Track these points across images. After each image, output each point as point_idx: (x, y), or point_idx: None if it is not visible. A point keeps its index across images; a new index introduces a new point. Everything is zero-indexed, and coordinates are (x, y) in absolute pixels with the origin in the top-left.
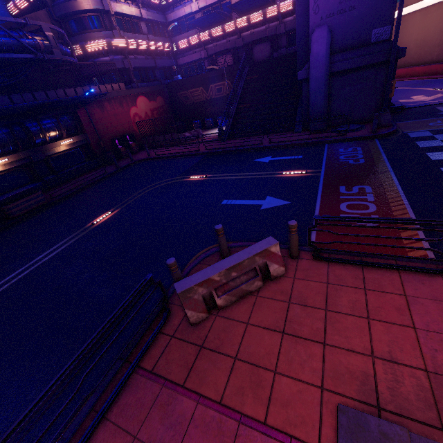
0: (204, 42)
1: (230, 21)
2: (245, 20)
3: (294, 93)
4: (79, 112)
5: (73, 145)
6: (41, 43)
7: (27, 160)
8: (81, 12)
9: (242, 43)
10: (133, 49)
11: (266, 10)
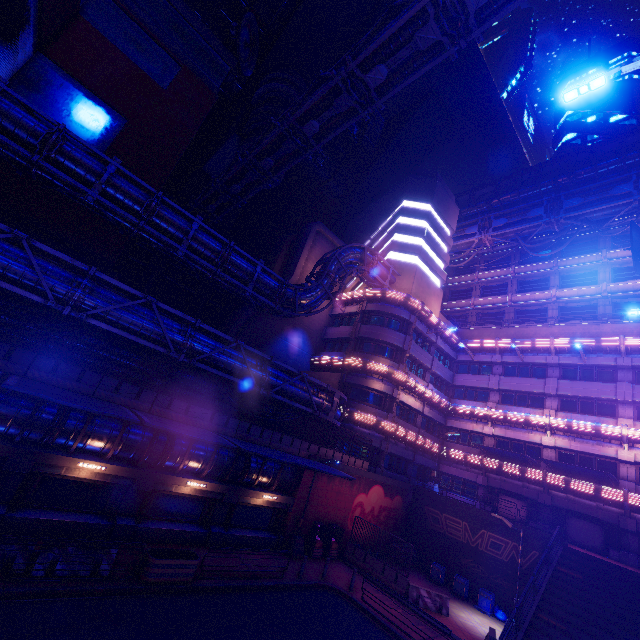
0: (487, 468)
1: (535, 468)
2: (561, 479)
3: None
4: (307, 471)
5: (272, 503)
6: (326, 404)
7: (219, 495)
8: (369, 388)
9: (550, 502)
10: (398, 435)
11: (600, 487)
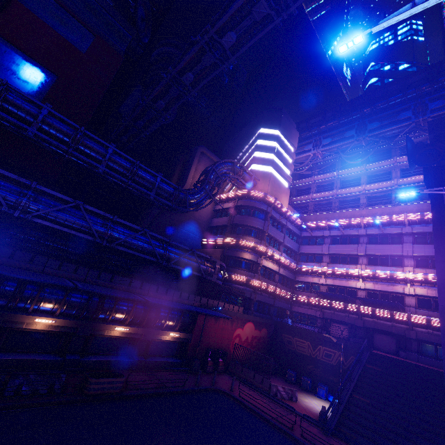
0: (322, 306)
1: (353, 303)
2: (369, 309)
3: (441, 428)
4: (200, 316)
5: (176, 338)
6: (210, 270)
7: (139, 335)
8: (241, 258)
9: (362, 324)
10: (262, 288)
11: (393, 312)
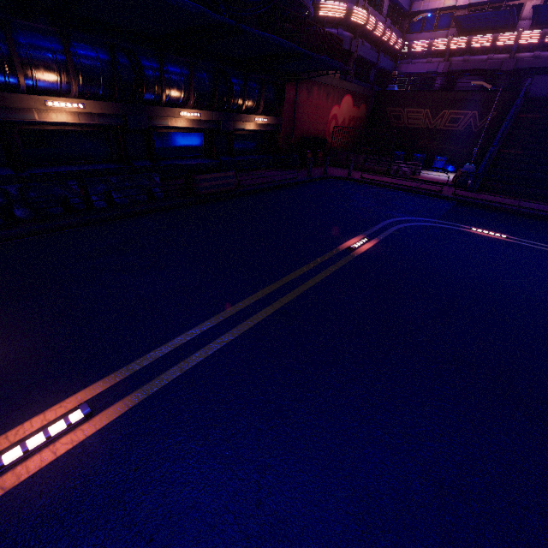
0: (452, 51)
1: (510, 31)
2: (537, 35)
3: None
4: (288, 87)
5: (263, 126)
6: None
7: (215, 125)
8: None
9: (513, 66)
10: (366, 30)
11: None
